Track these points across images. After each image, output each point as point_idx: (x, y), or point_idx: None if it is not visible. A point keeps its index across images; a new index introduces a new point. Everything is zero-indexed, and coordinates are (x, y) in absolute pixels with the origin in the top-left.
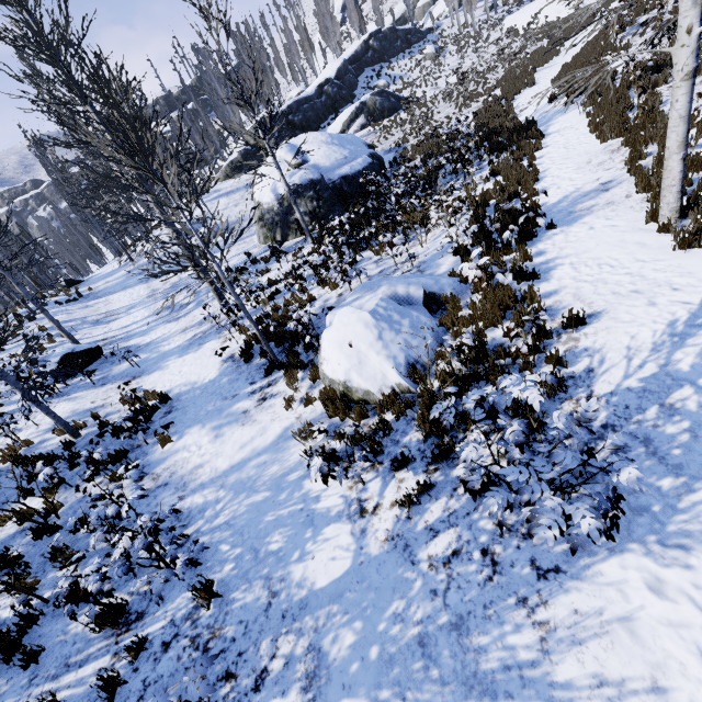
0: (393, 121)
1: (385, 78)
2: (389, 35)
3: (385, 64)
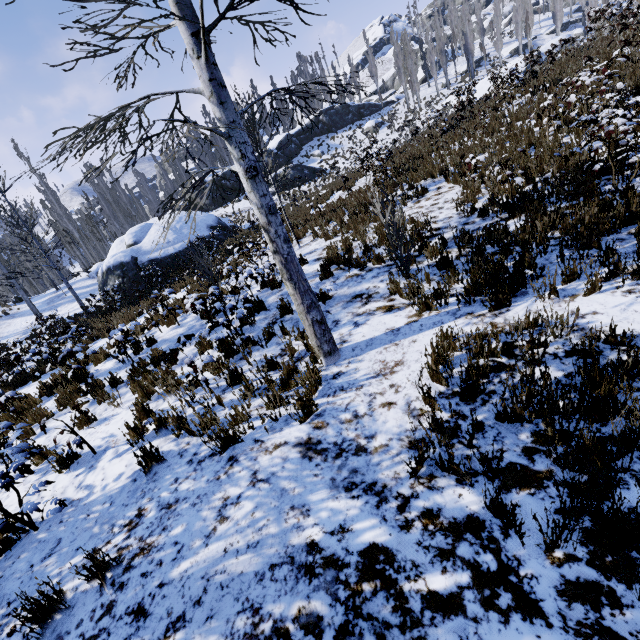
0: (293, 192)
1: (324, 147)
2: (342, 111)
3: (332, 134)
